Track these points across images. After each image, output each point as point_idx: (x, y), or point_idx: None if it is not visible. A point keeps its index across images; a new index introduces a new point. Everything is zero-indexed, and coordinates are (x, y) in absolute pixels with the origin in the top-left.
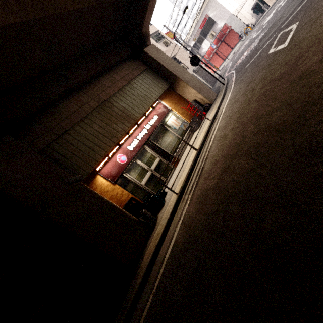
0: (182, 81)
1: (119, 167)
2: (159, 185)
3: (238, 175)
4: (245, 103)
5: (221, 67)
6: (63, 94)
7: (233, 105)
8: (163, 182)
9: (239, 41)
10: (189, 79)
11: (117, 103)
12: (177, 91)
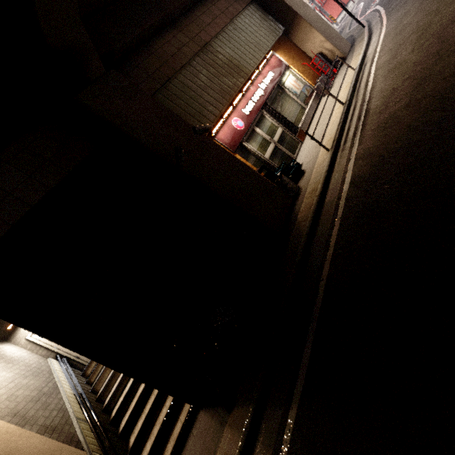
0: (304, 21)
1: (236, 134)
2: (286, 162)
3: (453, 70)
4: (428, 16)
5: (339, 18)
6: (156, 27)
7: (400, 32)
8: (289, 158)
9: None
10: (313, 19)
11: (222, 49)
12: (294, 39)
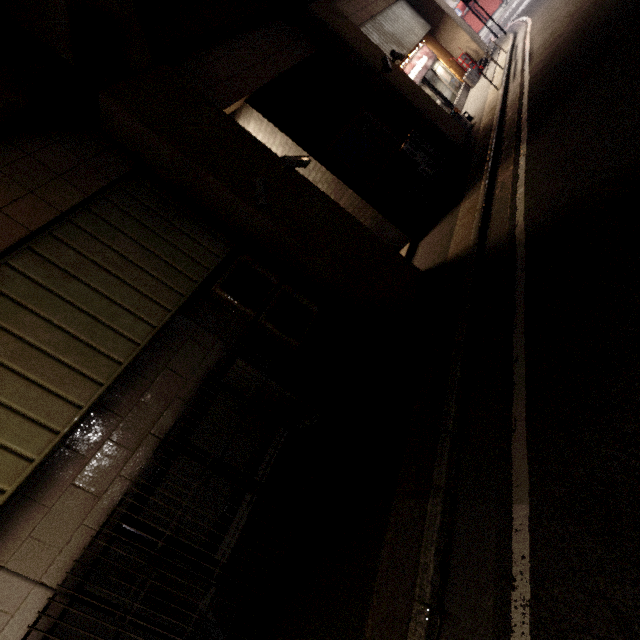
0: (451, 20)
1: None
2: None
3: None
4: None
5: None
6: None
7: (549, 11)
8: None
9: (501, 6)
10: (459, 21)
11: (385, 24)
12: (439, 39)
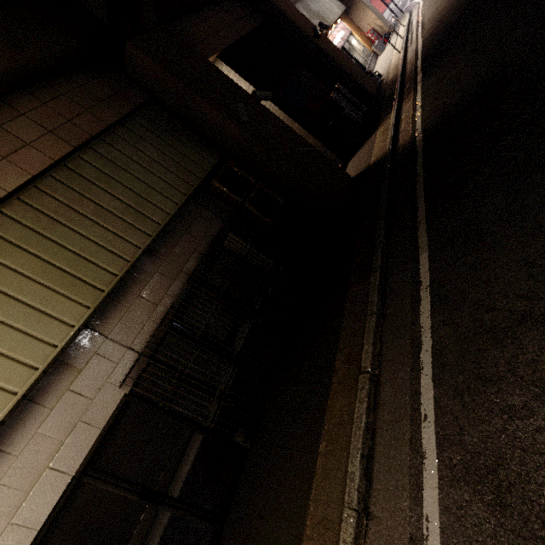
0: (361, 2)
1: None
2: None
3: None
4: None
5: None
6: None
7: None
8: None
9: None
10: (367, 3)
11: (311, 4)
12: (352, 18)
